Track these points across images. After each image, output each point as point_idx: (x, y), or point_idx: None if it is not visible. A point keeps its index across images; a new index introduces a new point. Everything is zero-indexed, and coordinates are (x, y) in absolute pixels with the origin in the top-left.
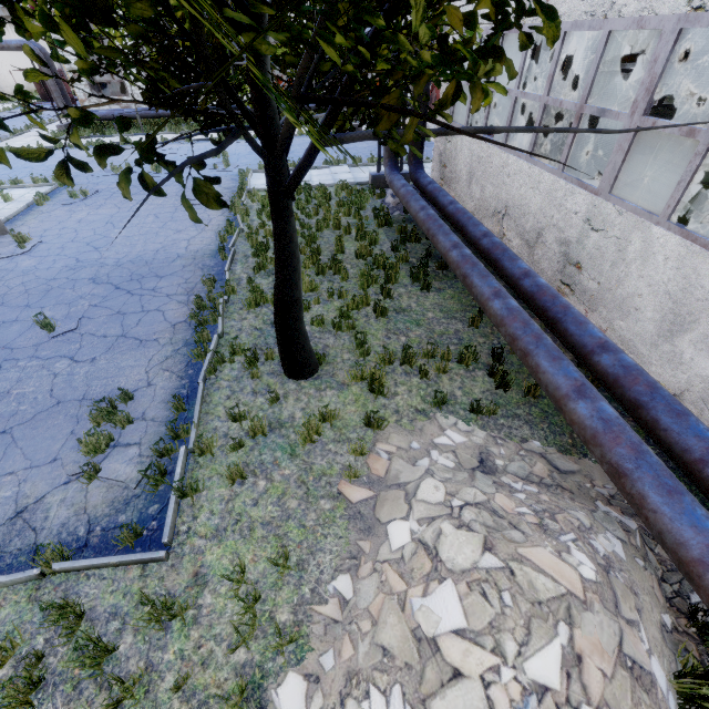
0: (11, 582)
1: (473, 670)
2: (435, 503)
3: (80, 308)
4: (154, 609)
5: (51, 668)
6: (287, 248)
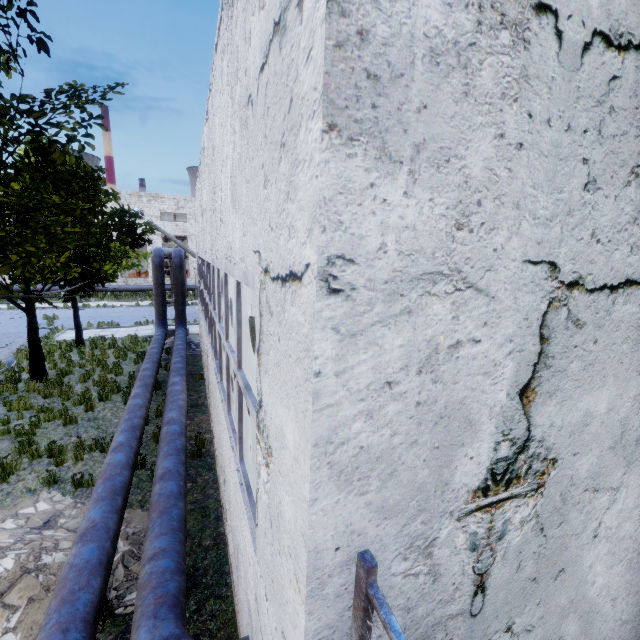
0: None
1: None
2: None
3: None
4: None
5: None
6: None
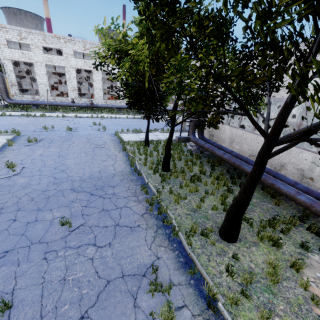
0: None
1: None
2: None
3: (77, 208)
4: None
5: None
6: (259, 180)
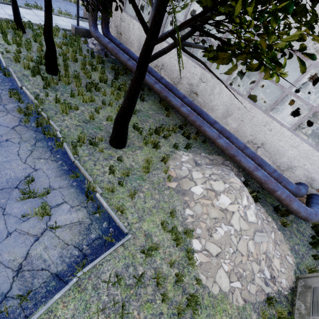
0: (63, 293)
1: (235, 210)
2: (202, 178)
3: None
4: (145, 253)
5: (120, 300)
6: (141, 87)
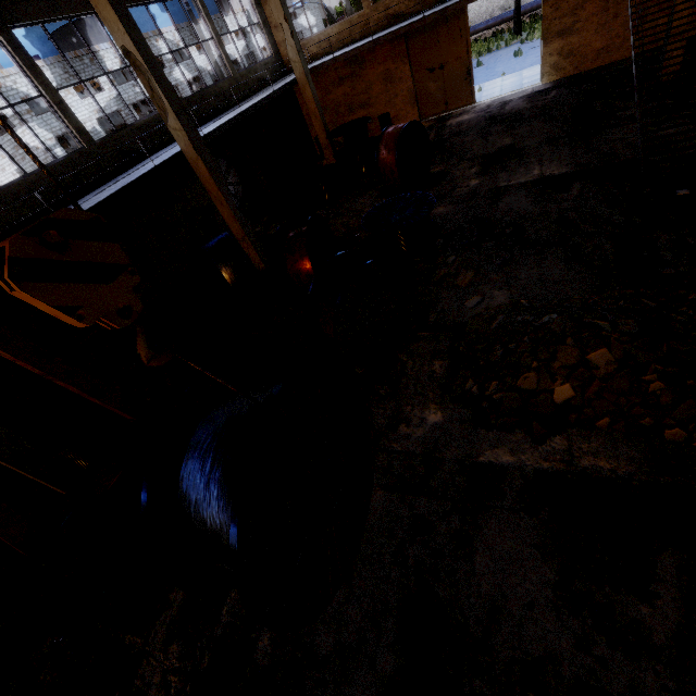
0: None
1: None
2: None
3: None
4: None
5: None
6: None
